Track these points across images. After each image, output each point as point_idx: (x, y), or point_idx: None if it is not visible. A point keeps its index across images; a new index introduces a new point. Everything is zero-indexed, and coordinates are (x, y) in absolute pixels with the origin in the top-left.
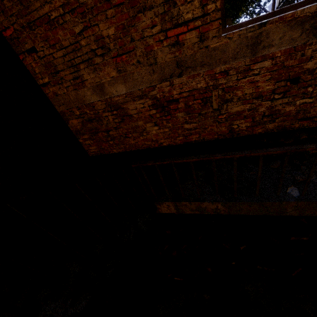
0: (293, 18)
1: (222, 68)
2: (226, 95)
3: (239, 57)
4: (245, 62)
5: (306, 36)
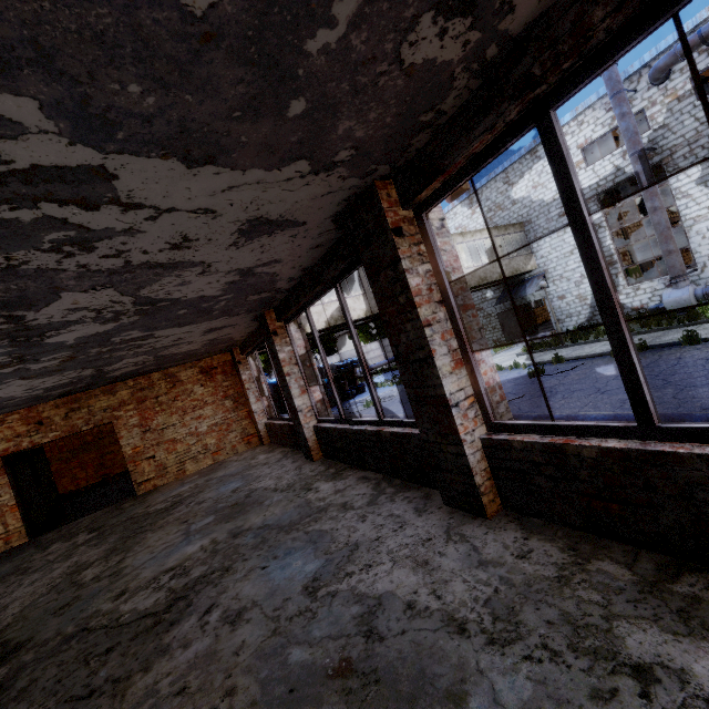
0: None
1: None
2: None
3: None
4: None
5: None
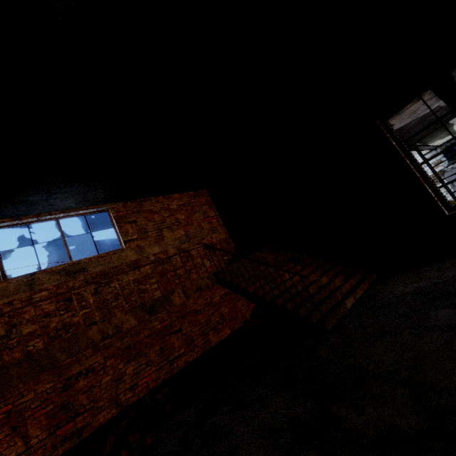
0: (52, 271)
1: (6, 301)
2: (14, 320)
3: (20, 292)
4: (27, 294)
5: (65, 277)
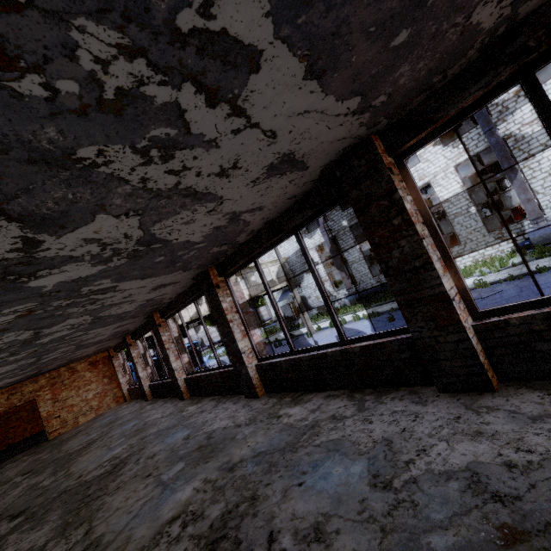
0: None
1: None
2: None
3: None
4: None
5: None
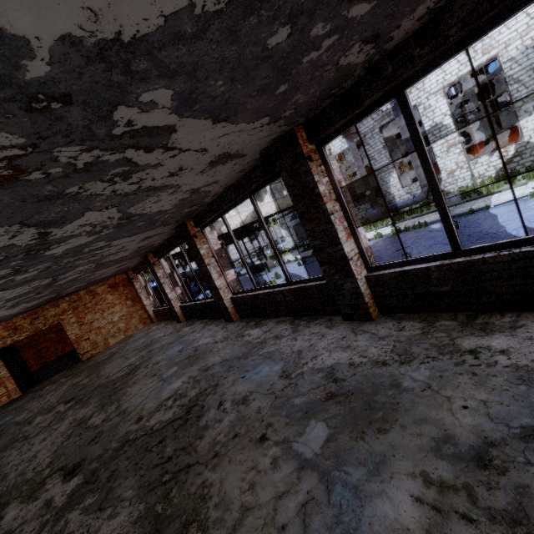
0: None
1: None
2: None
3: None
4: None
5: None
